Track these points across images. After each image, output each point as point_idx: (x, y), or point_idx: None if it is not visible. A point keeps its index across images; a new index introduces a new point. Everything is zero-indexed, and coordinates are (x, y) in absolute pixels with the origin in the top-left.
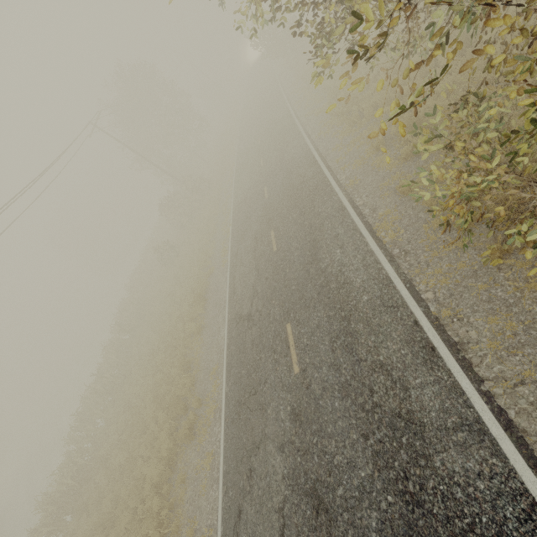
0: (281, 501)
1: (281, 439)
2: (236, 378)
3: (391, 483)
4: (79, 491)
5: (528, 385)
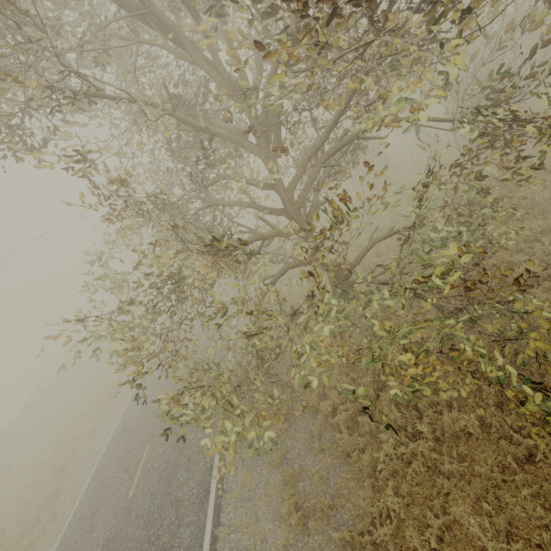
0: None
1: None
2: (90, 494)
3: None
4: None
5: (236, 533)
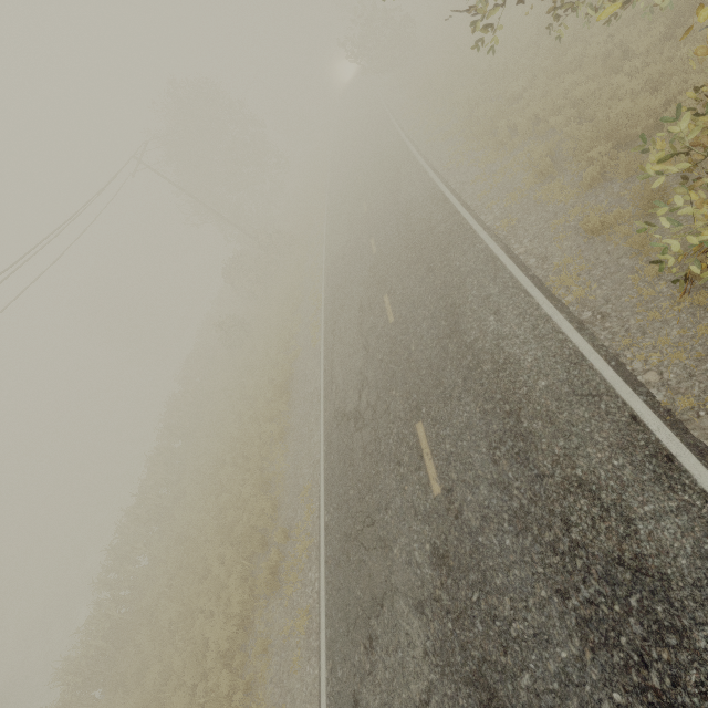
0: (424, 690)
1: (418, 593)
2: (340, 502)
3: (617, 672)
4: (113, 656)
5: None
